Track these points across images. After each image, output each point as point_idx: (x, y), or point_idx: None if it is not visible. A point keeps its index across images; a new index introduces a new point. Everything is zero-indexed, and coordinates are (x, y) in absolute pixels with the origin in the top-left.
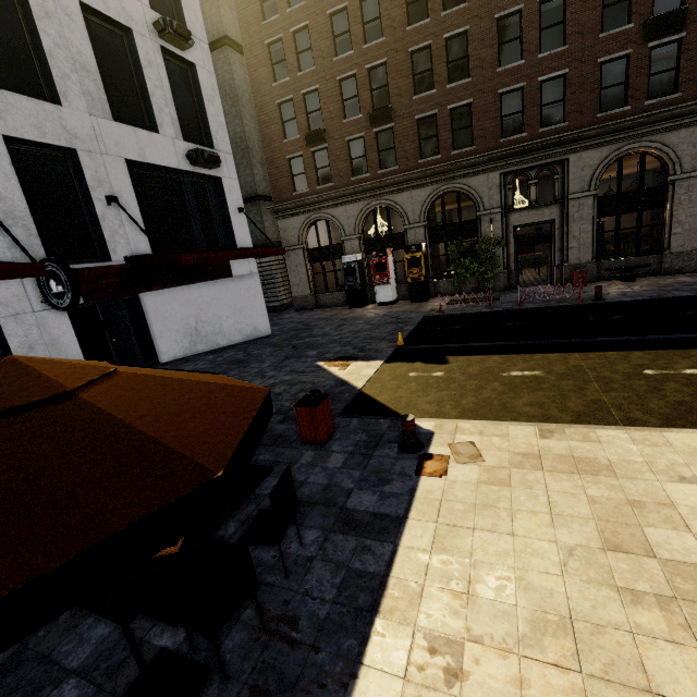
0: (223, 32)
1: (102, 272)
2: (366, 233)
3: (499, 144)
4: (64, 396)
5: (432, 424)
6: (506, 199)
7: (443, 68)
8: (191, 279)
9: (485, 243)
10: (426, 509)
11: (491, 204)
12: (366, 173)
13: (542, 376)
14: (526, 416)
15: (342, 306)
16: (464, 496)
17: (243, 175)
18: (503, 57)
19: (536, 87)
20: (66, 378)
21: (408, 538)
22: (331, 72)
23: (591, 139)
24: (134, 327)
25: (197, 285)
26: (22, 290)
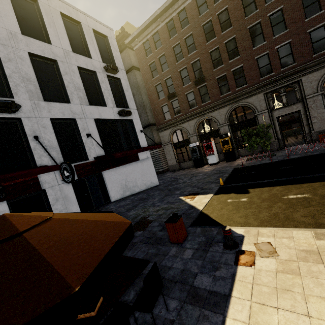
0: (132, 65)
1: (85, 165)
2: (200, 132)
3: (260, 80)
4: (16, 236)
5: (243, 230)
6: (269, 105)
7: (226, 54)
8: (121, 163)
9: (261, 128)
10: (243, 289)
11: (261, 108)
12: (196, 106)
13: (310, 197)
14: (303, 224)
15: (192, 167)
16: (268, 281)
17: (143, 117)
18: (255, 43)
19: (275, 51)
20: (22, 225)
21: (232, 312)
22: (175, 69)
23: (312, 67)
24: (100, 186)
25: (125, 166)
26: (54, 176)
